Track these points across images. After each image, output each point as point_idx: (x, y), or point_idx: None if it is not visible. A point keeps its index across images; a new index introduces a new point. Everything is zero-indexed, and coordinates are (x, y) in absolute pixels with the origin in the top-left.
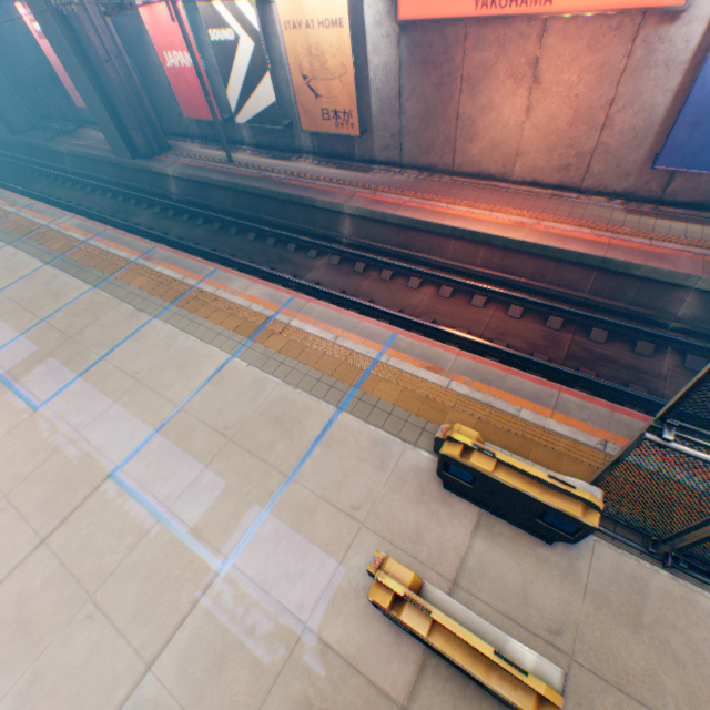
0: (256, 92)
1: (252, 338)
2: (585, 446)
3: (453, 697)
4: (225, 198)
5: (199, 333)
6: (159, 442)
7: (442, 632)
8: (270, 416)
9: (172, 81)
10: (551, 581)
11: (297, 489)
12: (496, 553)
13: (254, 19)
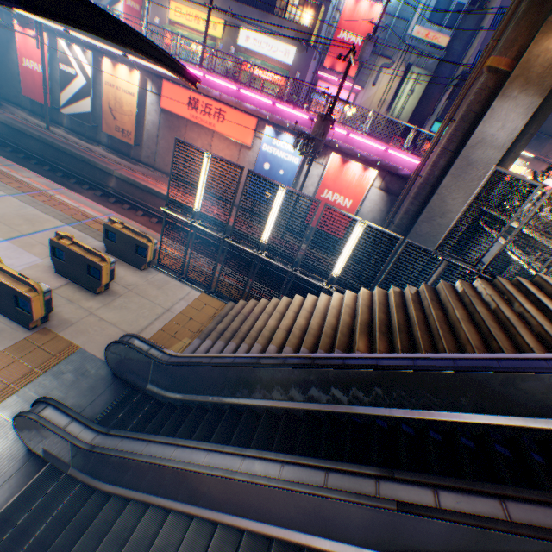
0: (81, 103)
1: (27, 194)
2: (175, 256)
3: (76, 291)
4: (36, 145)
5: None
6: None
7: (76, 246)
8: (25, 218)
9: (23, 73)
10: (137, 277)
11: (29, 239)
12: (119, 269)
13: (91, 72)
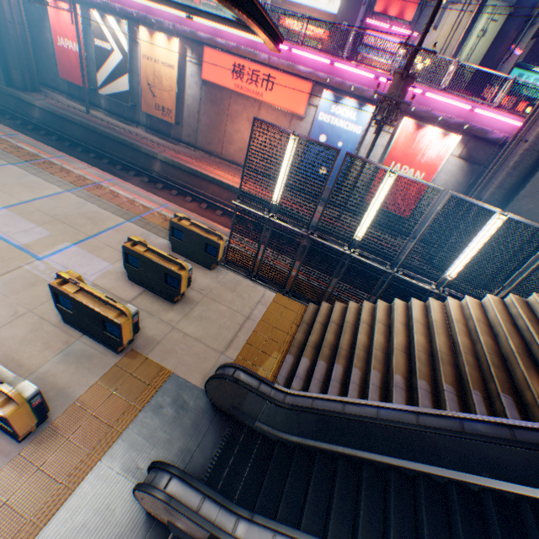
0: (118, 81)
1: (83, 188)
2: (238, 250)
3: (153, 301)
4: (79, 131)
5: (45, 178)
6: (6, 212)
7: (151, 253)
8: (86, 216)
9: (59, 54)
10: (207, 279)
11: (95, 241)
12: None
13: (126, 46)
